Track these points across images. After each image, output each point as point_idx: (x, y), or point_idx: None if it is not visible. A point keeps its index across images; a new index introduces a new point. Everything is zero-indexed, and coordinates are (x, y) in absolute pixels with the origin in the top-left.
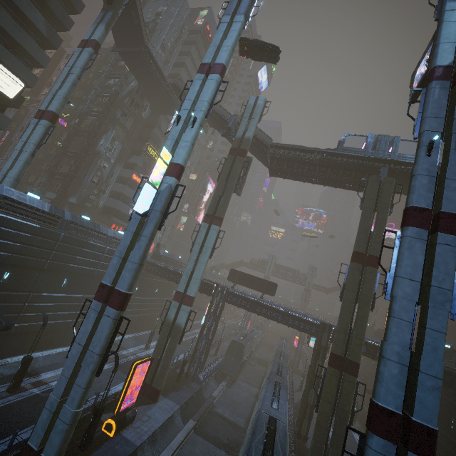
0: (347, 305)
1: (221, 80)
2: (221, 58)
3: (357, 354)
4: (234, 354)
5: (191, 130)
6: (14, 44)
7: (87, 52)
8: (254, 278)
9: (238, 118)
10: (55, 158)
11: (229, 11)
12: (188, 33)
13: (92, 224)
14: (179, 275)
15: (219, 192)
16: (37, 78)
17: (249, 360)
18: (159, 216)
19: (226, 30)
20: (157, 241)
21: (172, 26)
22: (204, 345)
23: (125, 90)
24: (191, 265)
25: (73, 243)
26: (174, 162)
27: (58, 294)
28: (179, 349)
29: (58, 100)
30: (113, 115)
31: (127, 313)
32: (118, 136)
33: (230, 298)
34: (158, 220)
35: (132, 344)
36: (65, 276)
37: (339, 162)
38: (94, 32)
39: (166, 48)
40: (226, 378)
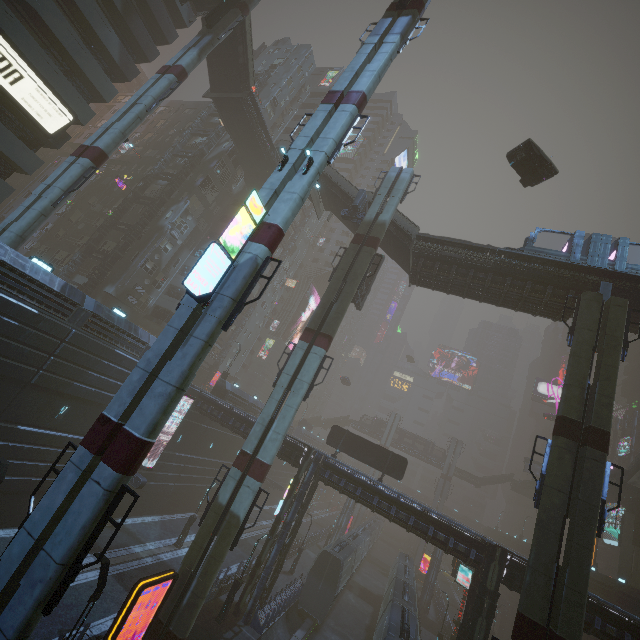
0: (550, 517)
1: (359, 114)
2: (360, 84)
3: (574, 626)
4: (324, 577)
5: (302, 178)
6: (72, 66)
7: (166, 79)
8: (369, 444)
9: (369, 196)
10: (99, 229)
11: (378, 30)
12: (309, 95)
13: (126, 323)
14: (249, 424)
15: (331, 296)
16: (93, 114)
17: (345, 589)
18: (229, 306)
19: (371, 53)
20: (225, 369)
21: (289, 82)
22: (274, 554)
23: (214, 152)
24: (271, 408)
25: (89, 348)
26: (267, 221)
27: (46, 431)
28: (233, 554)
29: (111, 134)
30: (192, 181)
31: (158, 479)
32: (194, 210)
33: (328, 475)
34: (225, 312)
35: (156, 535)
36: (65, 401)
37: (526, 269)
38: (182, 58)
39: (278, 107)
40: (304, 623)
